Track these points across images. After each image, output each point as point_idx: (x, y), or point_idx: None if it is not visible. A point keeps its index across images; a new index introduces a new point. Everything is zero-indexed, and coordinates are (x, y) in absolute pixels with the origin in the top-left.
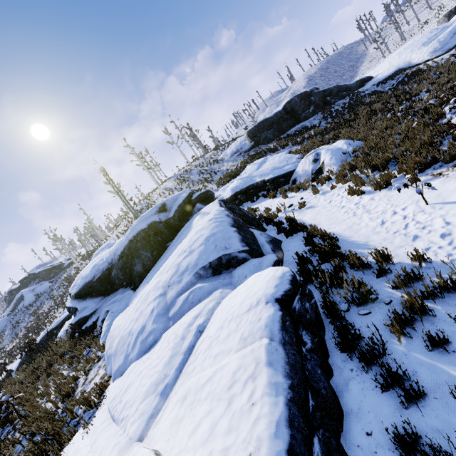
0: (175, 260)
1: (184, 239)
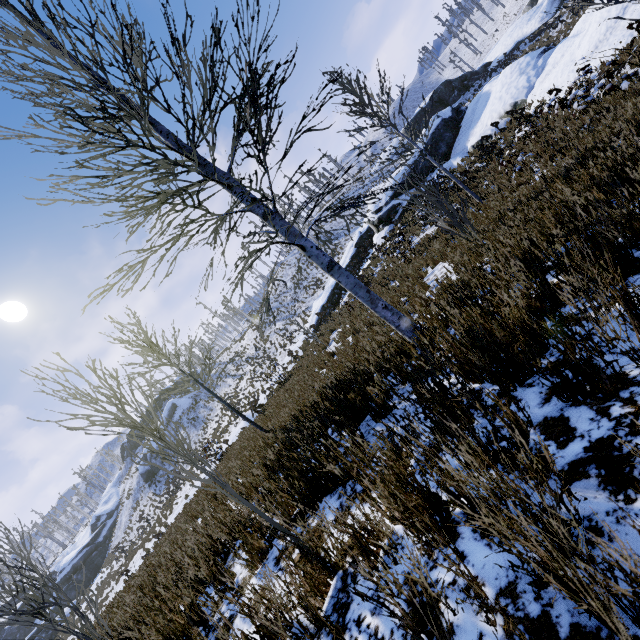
0: (511, 74)
1: (488, 94)
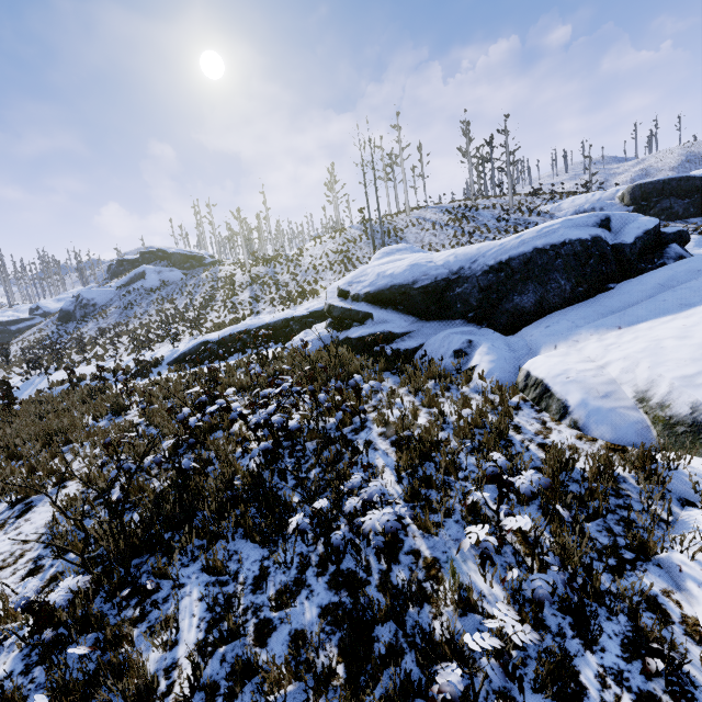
0: None
1: None
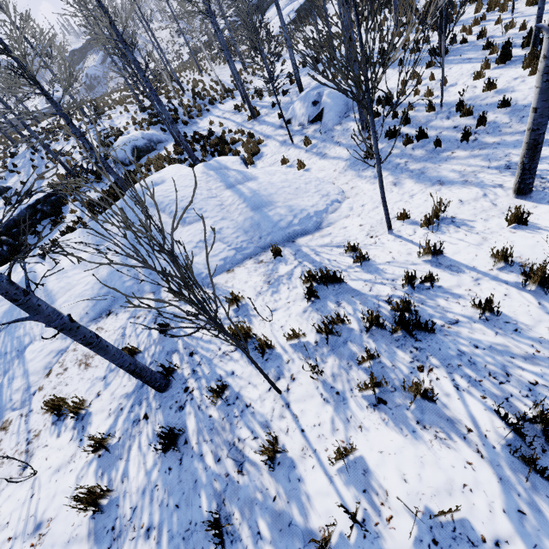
0: None
1: None
